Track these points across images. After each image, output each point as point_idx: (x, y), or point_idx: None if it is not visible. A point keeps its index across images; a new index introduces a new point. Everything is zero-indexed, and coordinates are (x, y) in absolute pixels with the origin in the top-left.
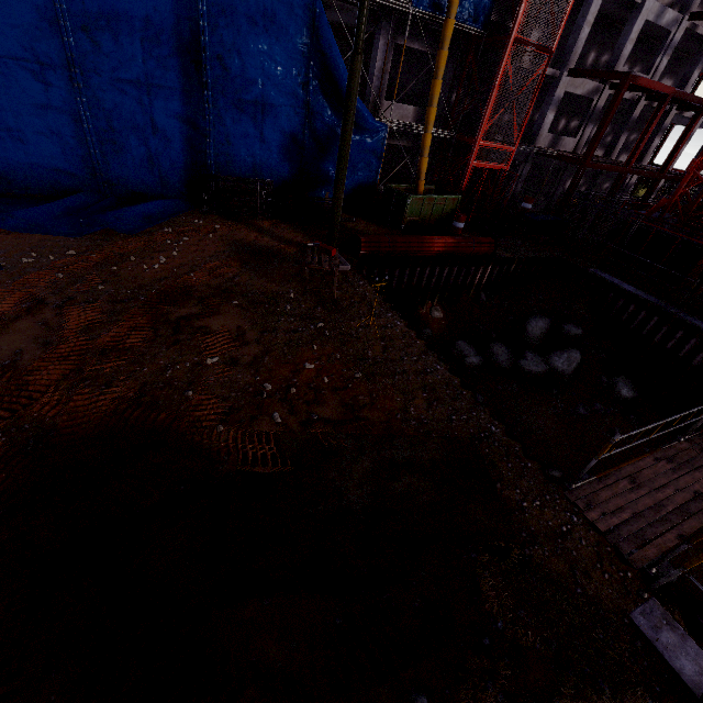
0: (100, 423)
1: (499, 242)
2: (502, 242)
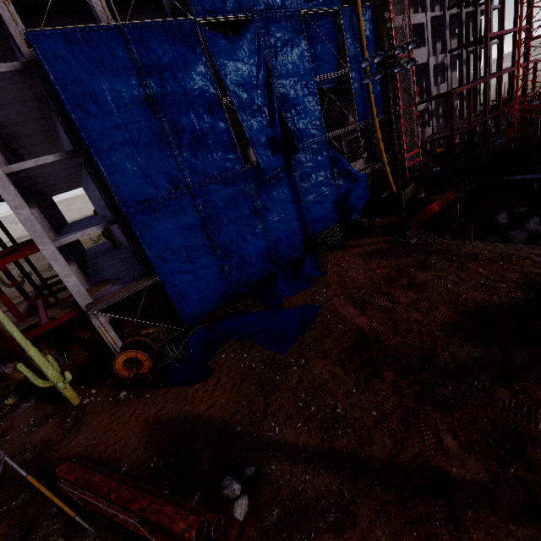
0: (457, 315)
1: (445, 192)
2: (446, 191)
